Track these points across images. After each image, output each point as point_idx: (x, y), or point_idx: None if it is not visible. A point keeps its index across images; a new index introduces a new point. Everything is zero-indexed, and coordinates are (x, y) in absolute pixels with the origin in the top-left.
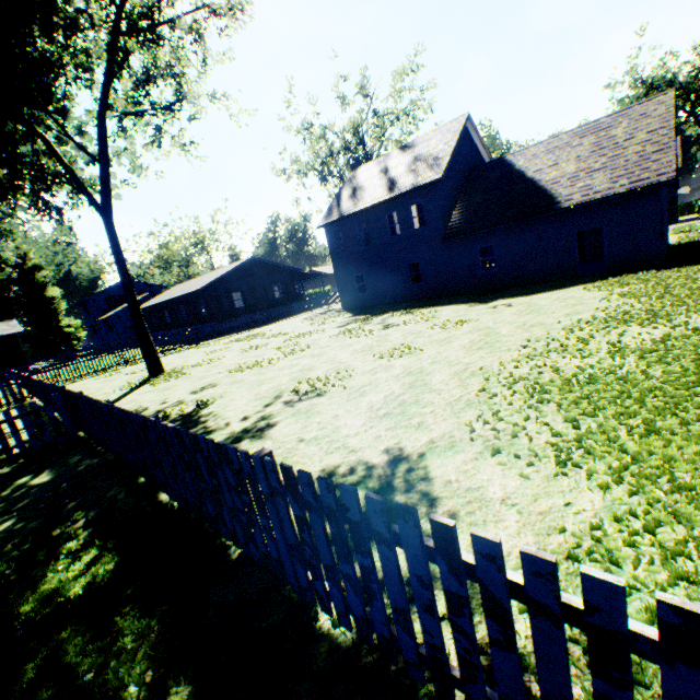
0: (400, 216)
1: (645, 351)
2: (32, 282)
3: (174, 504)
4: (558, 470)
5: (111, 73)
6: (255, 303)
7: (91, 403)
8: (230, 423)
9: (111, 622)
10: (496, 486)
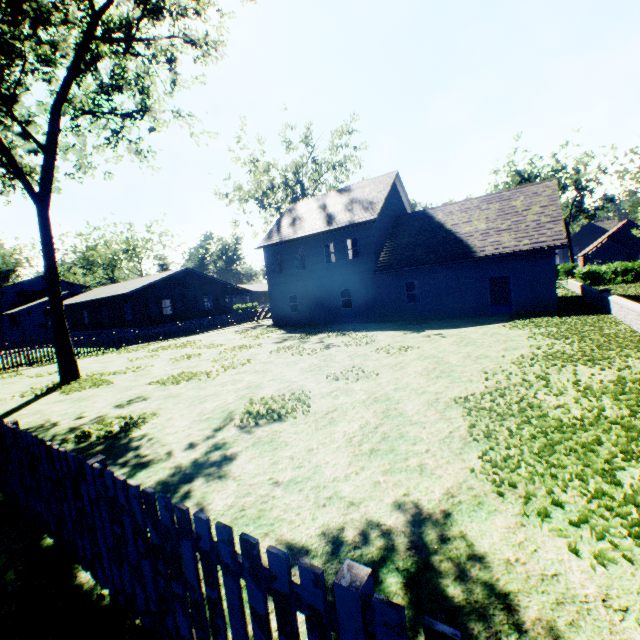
0: (337, 246)
1: (615, 393)
2: None
3: (103, 595)
4: None
5: (76, 69)
6: (184, 312)
7: None
8: (173, 452)
9: None
10: (577, 573)
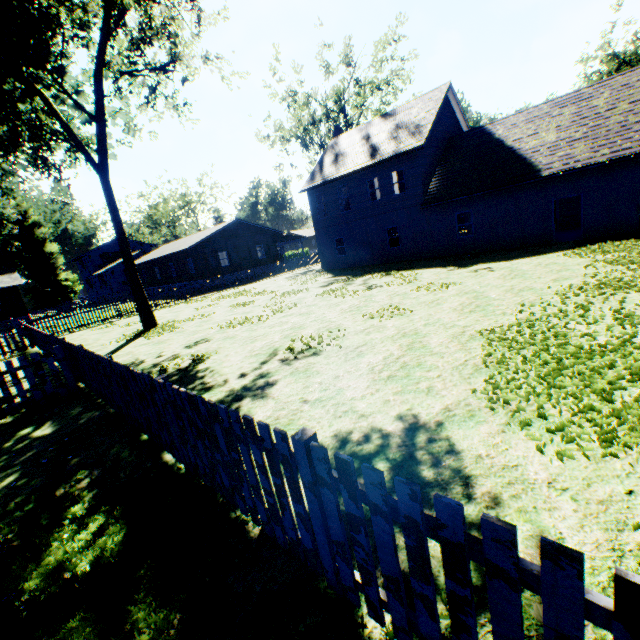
0: (381, 181)
1: None
2: (32, 238)
3: (180, 467)
4: (606, 451)
5: (107, 30)
6: (239, 262)
7: (92, 357)
8: (228, 380)
9: (123, 611)
10: (535, 465)
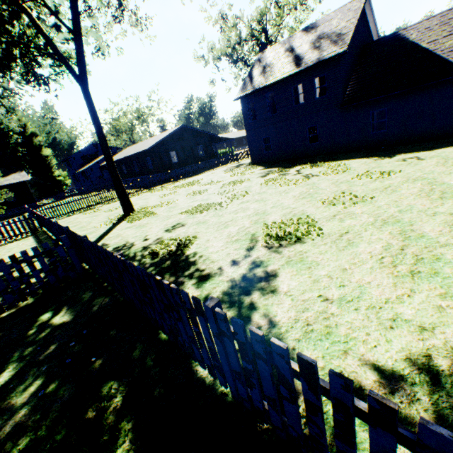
0: (305, 87)
1: None
2: (31, 145)
3: (226, 393)
4: None
5: None
6: (185, 159)
7: (99, 250)
8: (222, 268)
9: None
10: None
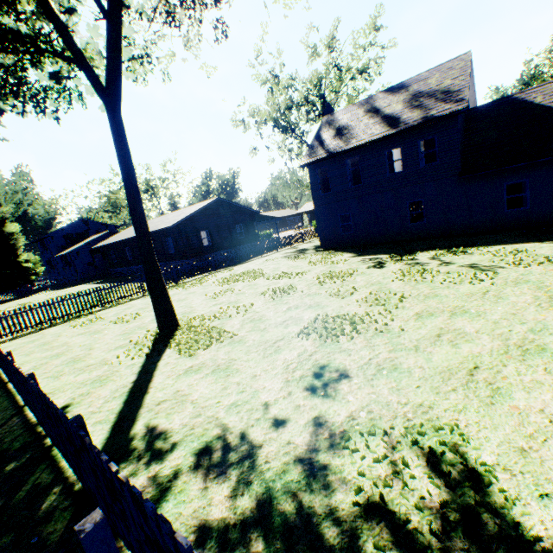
0: (405, 151)
1: None
2: None
3: None
4: None
5: None
6: (220, 242)
7: None
8: None
9: None
10: None
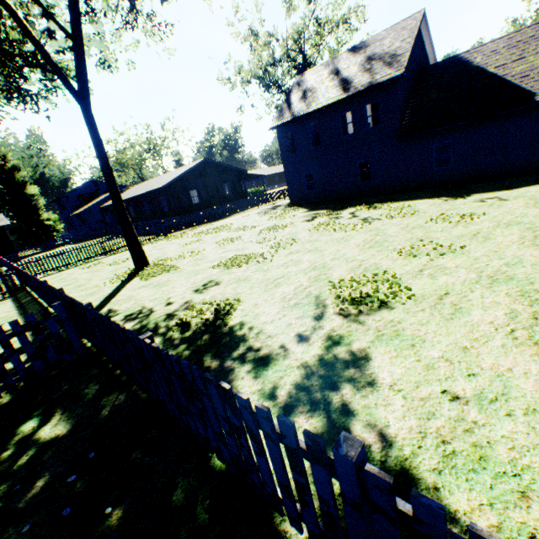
0: (355, 115)
1: None
2: (13, 181)
3: None
4: None
5: None
6: (208, 200)
7: (112, 327)
8: (286, 346)
9: None
10: None
